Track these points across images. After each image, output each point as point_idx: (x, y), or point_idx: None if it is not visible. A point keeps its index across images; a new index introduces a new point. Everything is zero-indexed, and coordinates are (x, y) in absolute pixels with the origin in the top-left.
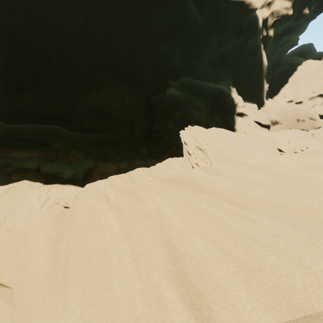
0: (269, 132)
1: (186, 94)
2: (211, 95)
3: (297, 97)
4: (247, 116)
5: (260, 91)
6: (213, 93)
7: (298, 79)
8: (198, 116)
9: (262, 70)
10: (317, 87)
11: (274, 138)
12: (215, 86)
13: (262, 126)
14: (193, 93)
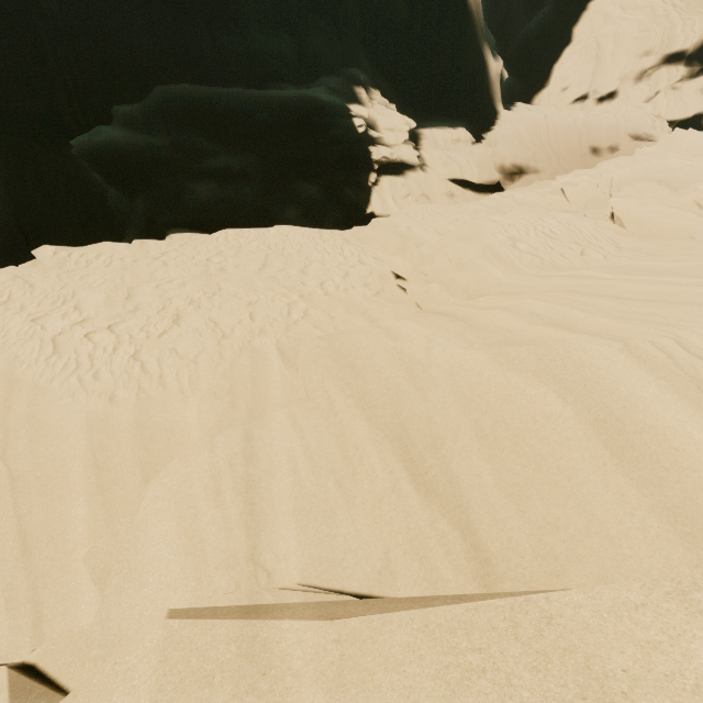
0: (439, 210)
1: (175, 137)
2: (280, 126)
3: (598, 80)
4: (418, 169)
5: (477, 84)
6: (282, 117)
7: (600, 23)
8: (218, 201)
9: (470, 18)
10: (656, 32)
11: (414, 229)
12: (285, 95)
13: (480, 191)
14: (205, 131)
